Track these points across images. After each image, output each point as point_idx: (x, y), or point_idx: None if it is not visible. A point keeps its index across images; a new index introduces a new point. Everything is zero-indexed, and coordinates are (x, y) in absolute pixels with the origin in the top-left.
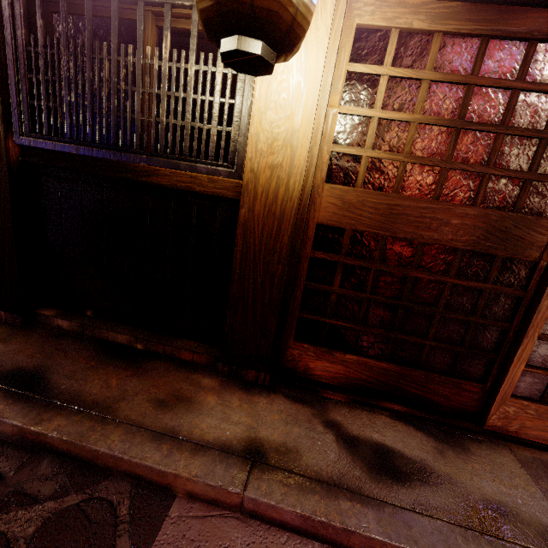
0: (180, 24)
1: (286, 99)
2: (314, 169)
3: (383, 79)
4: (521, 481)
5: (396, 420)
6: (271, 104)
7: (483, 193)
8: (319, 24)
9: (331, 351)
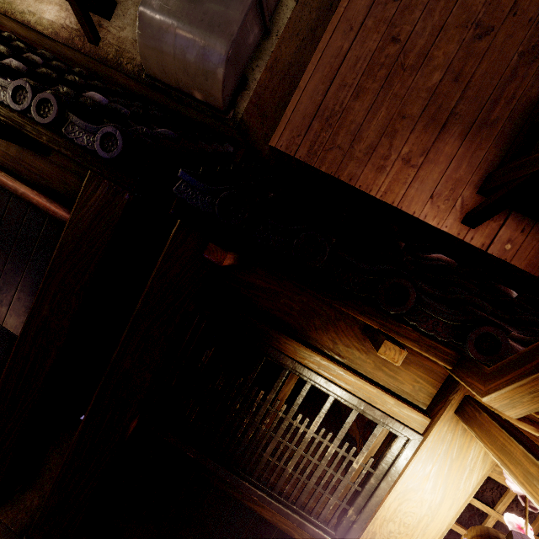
0: None
1: (411, 521)
2: None
3: (492, 518)
4: None
5: None
6: (396, 518)
7: None
8: (461, 486)
9: None
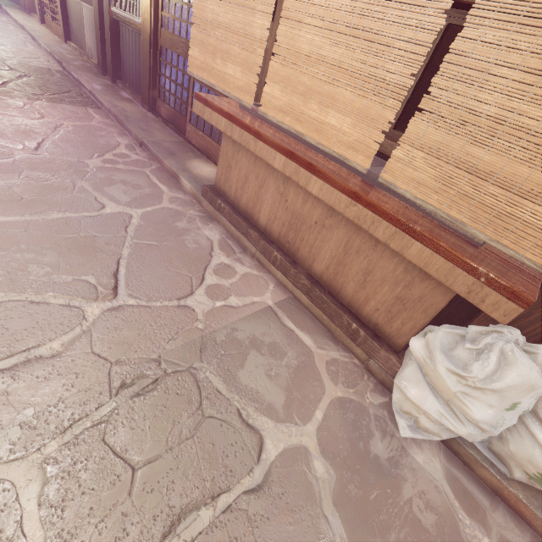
0: None
1: None
2: (153, 21)
3: None
4: (169, 139)
5: (166, 127)
6: None
7: (186, 33)
8: None
9: (164, 103)
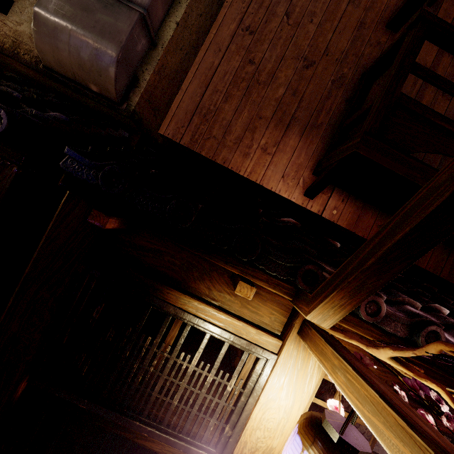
0: None
1: (272, 426)
2: None
3: None
4: None
5: None
6: (262, 425)
7: None
8: (305, 390)
9: None
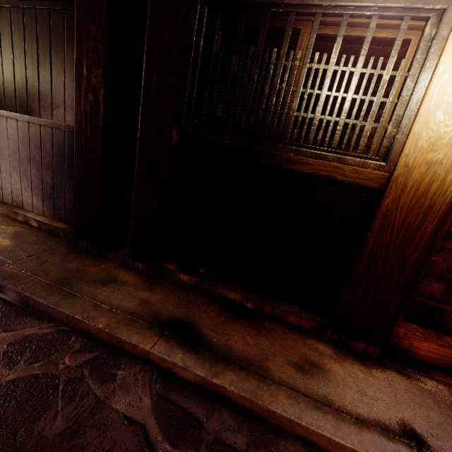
0: (335, 31)
1: None
2: None
3: None
4: None
5: None
6: (444, 104)
7: None
8: None
9: (442, 335)
